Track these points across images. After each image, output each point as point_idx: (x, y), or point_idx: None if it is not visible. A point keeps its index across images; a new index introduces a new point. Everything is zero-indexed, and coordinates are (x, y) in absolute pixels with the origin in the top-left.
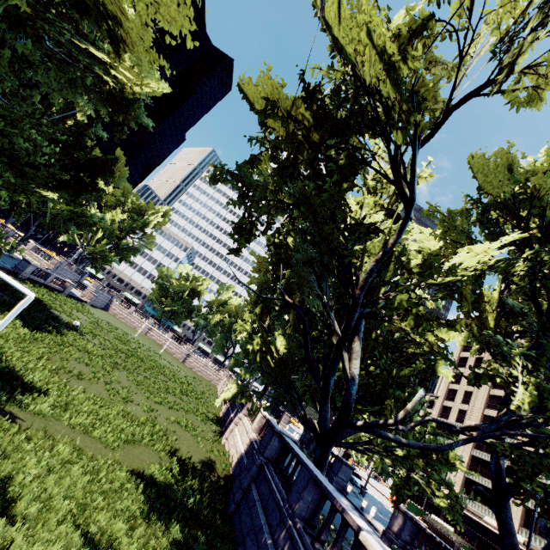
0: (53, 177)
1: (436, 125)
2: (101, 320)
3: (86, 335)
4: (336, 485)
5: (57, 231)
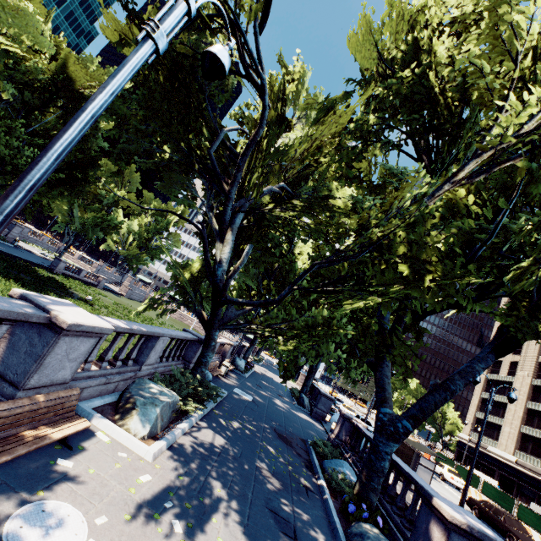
0: (51, 179)
1: (266, 5)
2: (131, 306)
3: (96, 306)
4: (315, 415)
5: (87, 236)
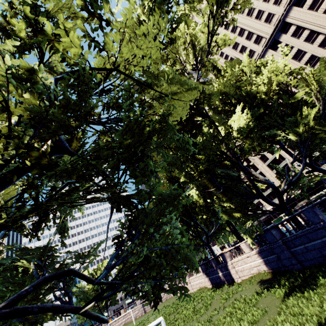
0: None
1: None
2: None
3: None
4: None
5: None
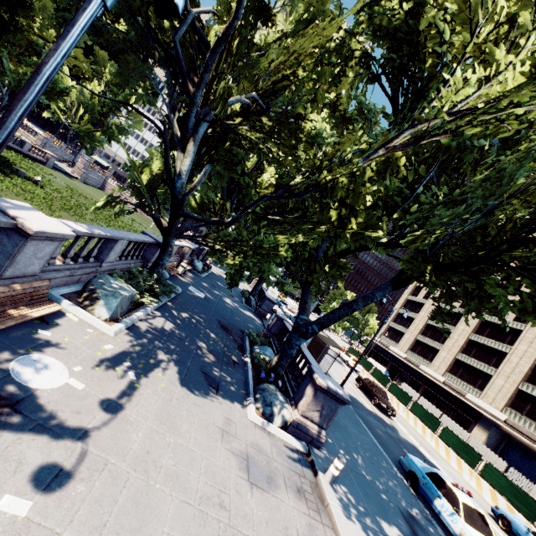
0: None
1: None
2: (87, 192)
3: (48, 189)
4: (258, 313)
5: None
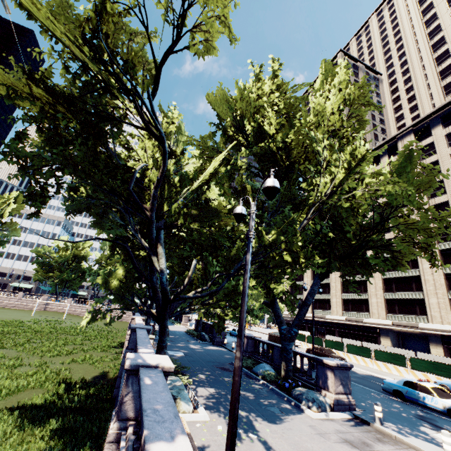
0: None
1: (156, 81)
2: None
3: None
4: (217, 343)
5: None
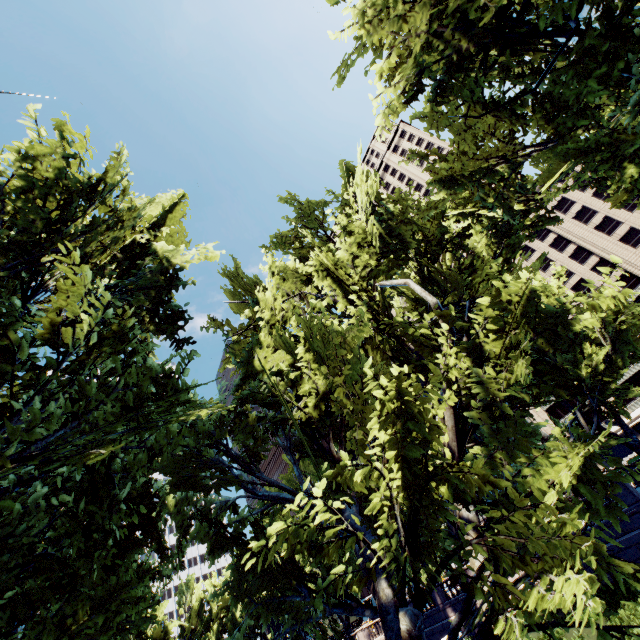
0: None
1: None
2: None
3: None
4: None
5: None
